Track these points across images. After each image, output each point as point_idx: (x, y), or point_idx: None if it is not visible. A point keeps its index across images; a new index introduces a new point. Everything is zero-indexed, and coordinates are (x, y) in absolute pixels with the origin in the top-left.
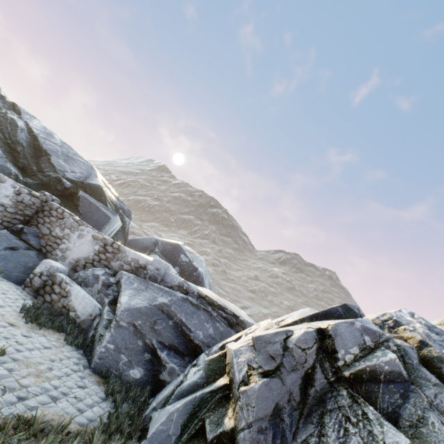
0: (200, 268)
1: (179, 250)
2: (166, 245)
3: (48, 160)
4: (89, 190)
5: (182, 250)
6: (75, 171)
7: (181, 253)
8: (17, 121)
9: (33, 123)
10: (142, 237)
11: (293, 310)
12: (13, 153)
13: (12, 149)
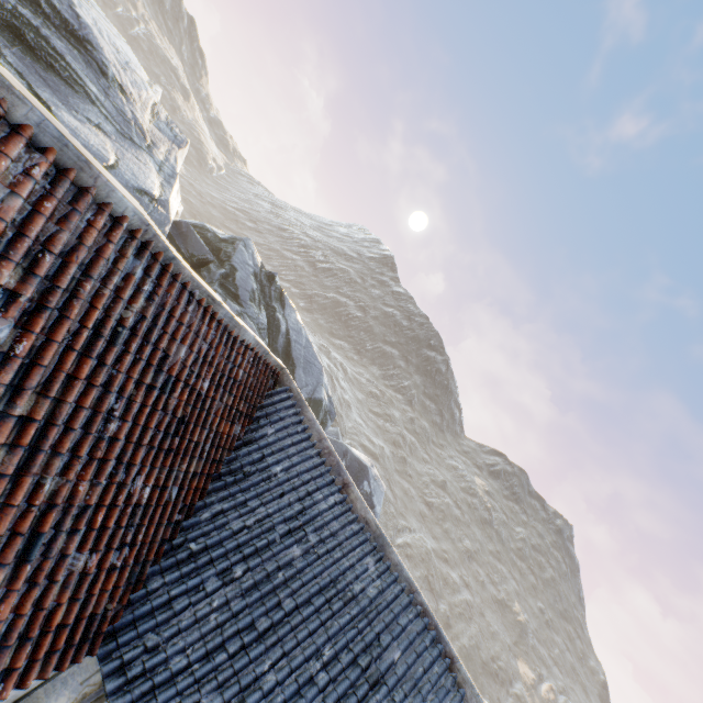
0: (378, 505)
1: (365, 474)
2: (354, 460)
3: (293, 373)
4: (312, 403)
5: (368, 475)
6: (308, 383)
7: (365, 479)
8: (282, 323)
9: (291, 319)
10: (335, 439)
11: (472, 558)
12: None
13: None
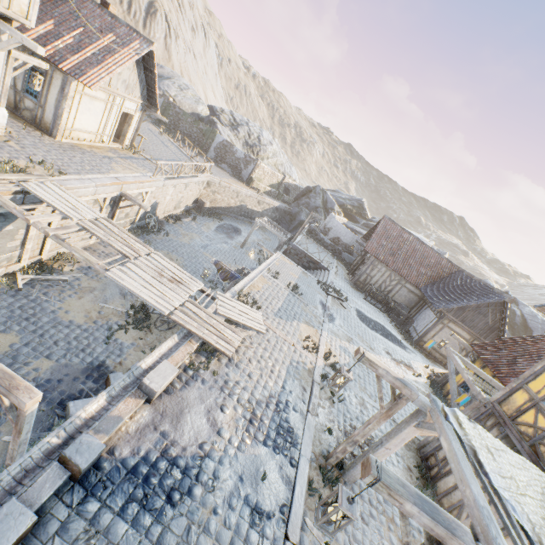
0: None
1: None
2: None
3: (530, 334)
4: None
5: None
6: None
7: None
8: (515, 311)
9: (524, 310)
10: None
11: None
12: (512, 329)
13: (512, 327)
